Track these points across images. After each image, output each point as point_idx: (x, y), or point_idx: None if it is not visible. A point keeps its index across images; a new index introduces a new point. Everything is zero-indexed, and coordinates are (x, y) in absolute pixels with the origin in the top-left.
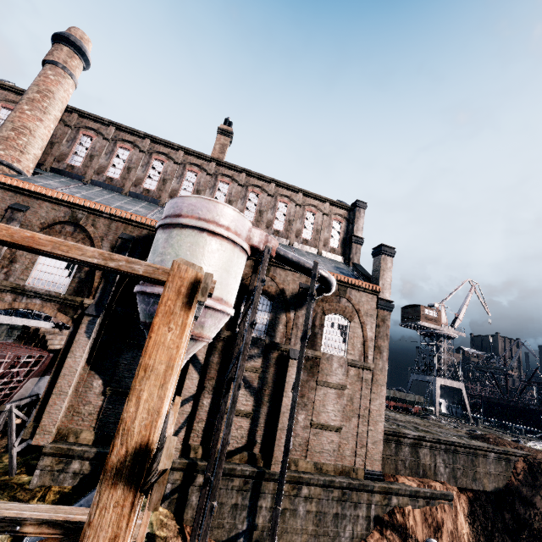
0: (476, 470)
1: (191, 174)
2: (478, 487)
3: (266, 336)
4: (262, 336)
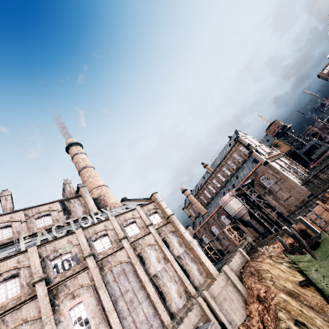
0: None
1: (214, 181)
2: None
3: (257, 197)
4: (256, 197)
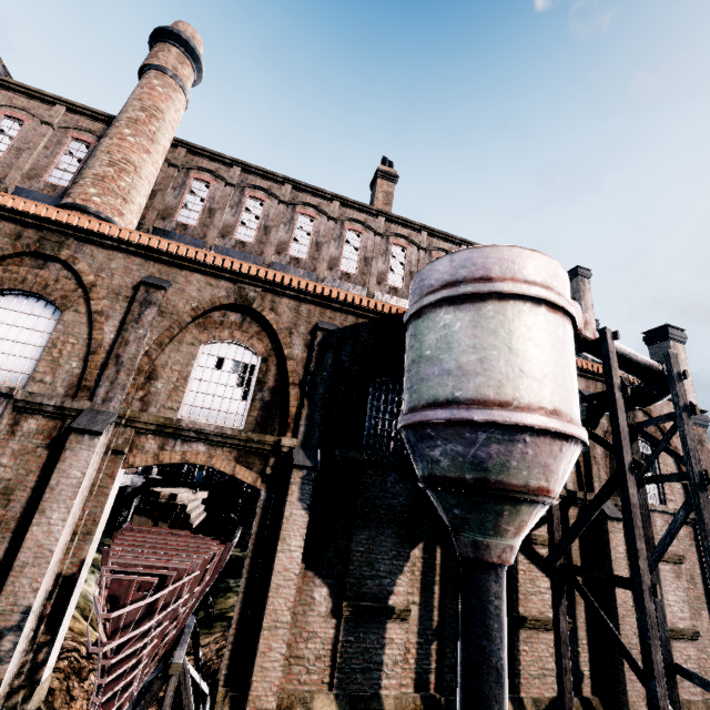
0: None
1: (353, 235)
2: None
3: None
4: None
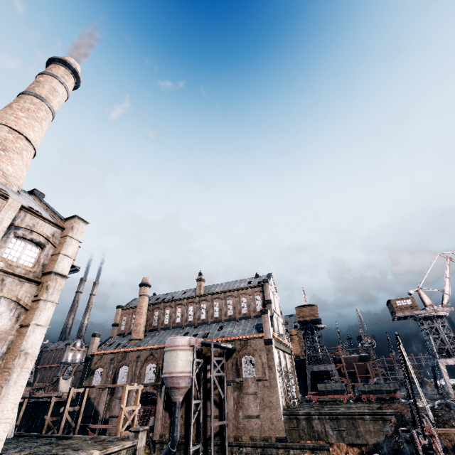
0: (357, 430)
1: (191, 307)
2: (362, 442)
3: (218, 377)
4: (217, 378)
